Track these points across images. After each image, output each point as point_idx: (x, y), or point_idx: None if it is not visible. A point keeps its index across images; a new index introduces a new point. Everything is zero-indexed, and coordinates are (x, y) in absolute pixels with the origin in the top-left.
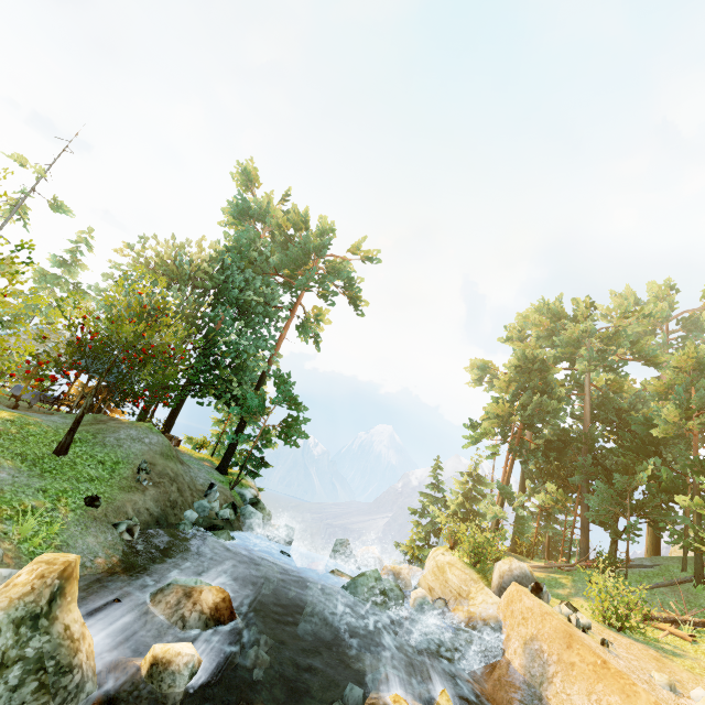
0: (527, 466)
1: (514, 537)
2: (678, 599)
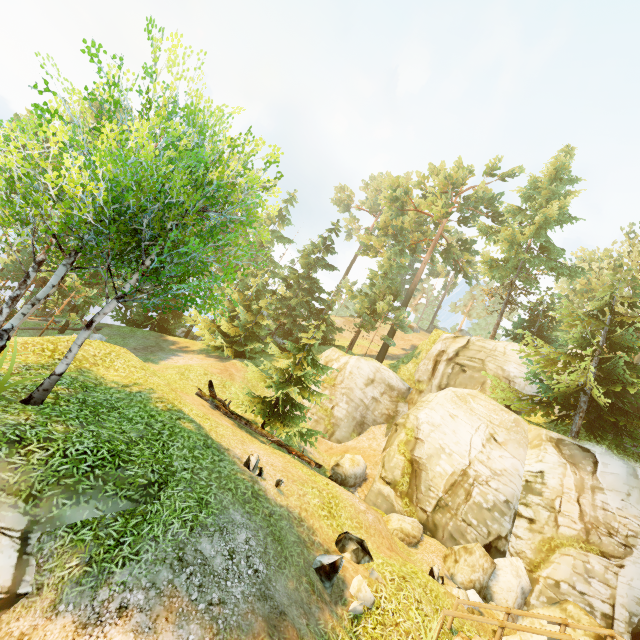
0: None
1: None
2: (28, 335)
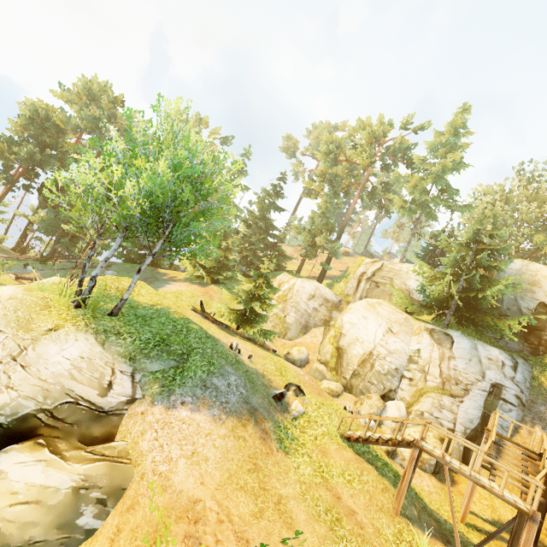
0: (42, 198)
1: (18, 242)
2: (62, 274)
